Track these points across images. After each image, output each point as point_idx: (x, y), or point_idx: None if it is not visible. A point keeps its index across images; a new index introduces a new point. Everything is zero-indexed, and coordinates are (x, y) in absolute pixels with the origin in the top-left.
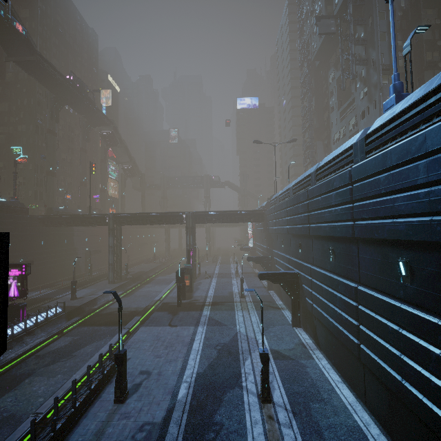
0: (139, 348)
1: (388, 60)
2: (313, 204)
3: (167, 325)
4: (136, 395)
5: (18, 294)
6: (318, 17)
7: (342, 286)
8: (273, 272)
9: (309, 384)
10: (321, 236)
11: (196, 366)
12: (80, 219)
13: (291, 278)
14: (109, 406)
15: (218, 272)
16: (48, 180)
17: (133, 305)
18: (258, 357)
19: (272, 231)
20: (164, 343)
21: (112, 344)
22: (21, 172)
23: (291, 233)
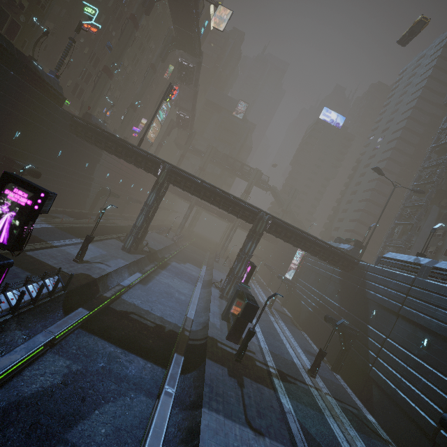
0: None
1: None
2: None
3: (244, 422)
4: None
5: (7, 241)
6: None
7: None
8: None
9: None
10: None
11: None
12: (125, 149)
13: None
14: None
15: None
16: (101, 78)
17: (155, 309)
18: None
19: (382, 303)
20: None
21: None
22: (71, 50)
23: None
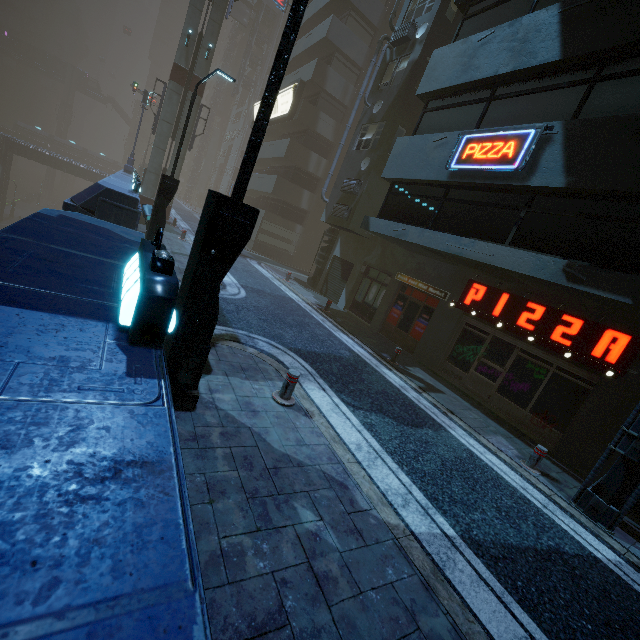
0: None
1: None
2: None
3: None
4: None
5: None
6: None
7: None
8: None
9: None
10: None
11: None
12: None
13: None
14: None
15: None
16: None
17: None
18: None
19: None
20: None
21: None
22: None
23: None
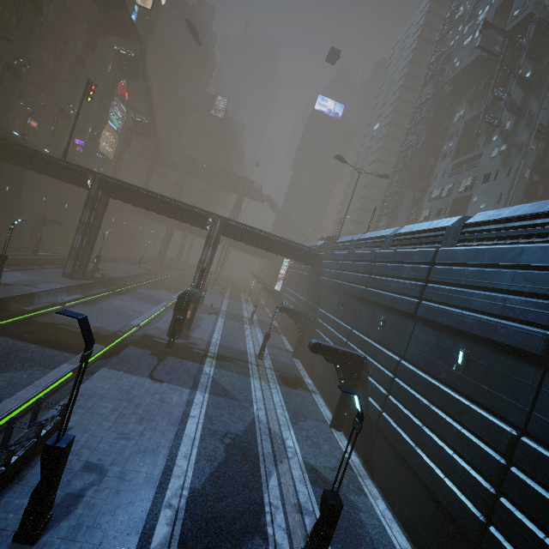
0: (92, 410)
1: (547, 121)
2: (443, 274)
3: (146, 376)
4: (66, 523)
5: None
6: (486, 22)
7: (474, 418)
8: (334, 347)
9: (369, 548)
10: (442, 325)
11: (189, 472)
12: (43, 162)
13: (353, 362)
14: (0, 546)
15: (226, 309)
16: (5, 79)
17: (94, 322)
18: (288, 474)
19: (327, 284)
20: (138, 410)
21: (43, 386)
22: None
23: (371, 299)
